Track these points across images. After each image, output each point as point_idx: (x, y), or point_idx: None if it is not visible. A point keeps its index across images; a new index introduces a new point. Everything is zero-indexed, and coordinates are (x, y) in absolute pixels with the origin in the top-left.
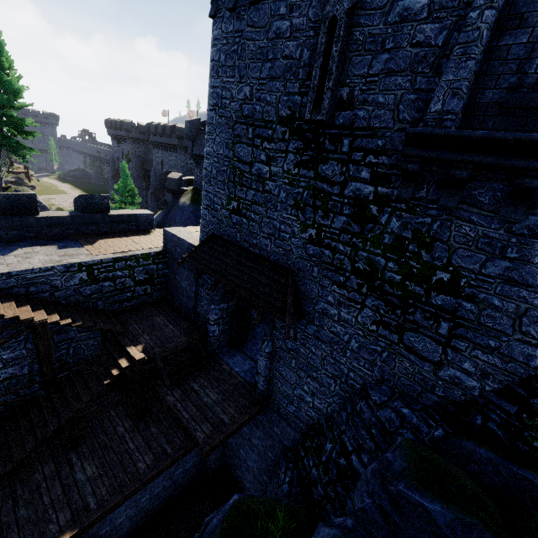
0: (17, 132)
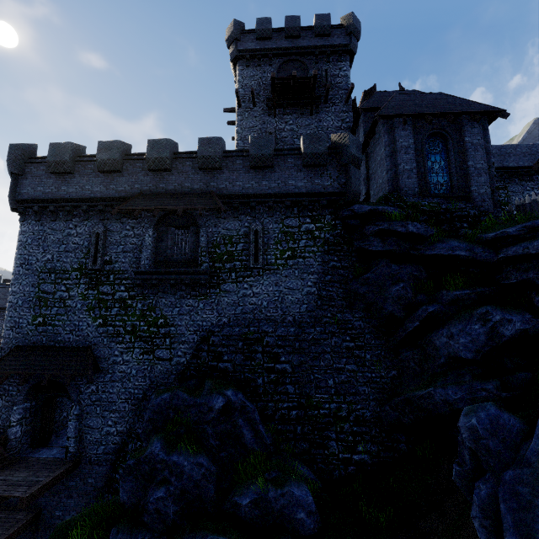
0: None
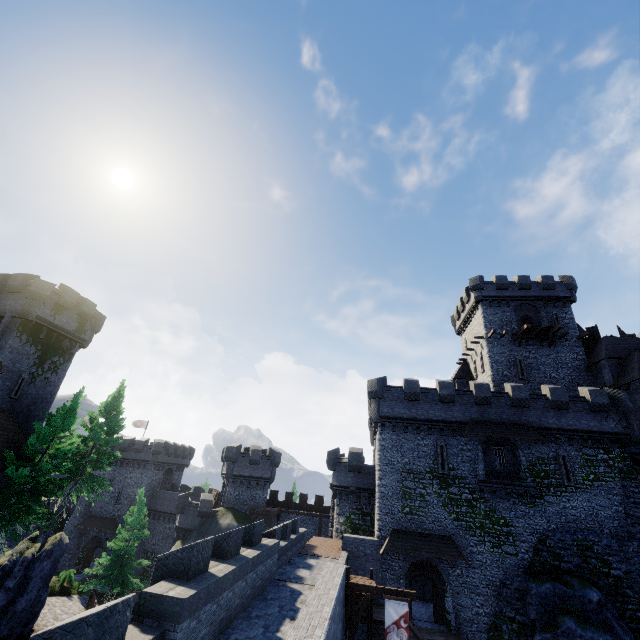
0: (92, 467)
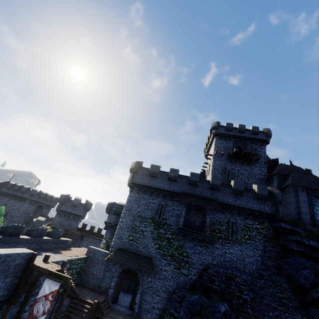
0: None
